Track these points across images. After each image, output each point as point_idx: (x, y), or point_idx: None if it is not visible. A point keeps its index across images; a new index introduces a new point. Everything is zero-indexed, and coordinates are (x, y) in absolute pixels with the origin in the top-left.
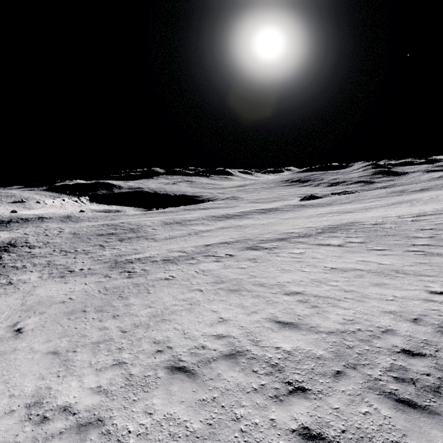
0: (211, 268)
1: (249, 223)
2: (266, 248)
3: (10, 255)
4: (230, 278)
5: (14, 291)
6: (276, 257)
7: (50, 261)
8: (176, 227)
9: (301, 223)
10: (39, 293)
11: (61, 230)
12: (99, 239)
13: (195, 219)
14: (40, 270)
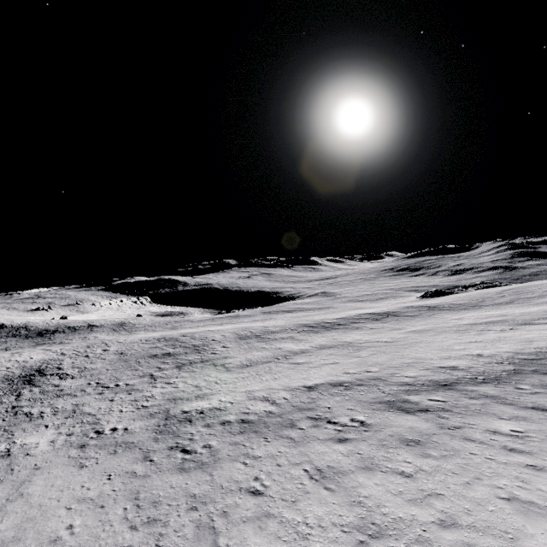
0: (335, 463)
1: (361, 338)
2: (428, 410)
3: (32, 391)
4: (393, 516)
5: (2, 477)
6: (465, 441)
7: (78, 406)
8: (254, 343)
9: (456, 345)
10: (32, 491)
11: (107, 347)
12: (151, 363)
13: (280, 329)
14: (59, 424)
